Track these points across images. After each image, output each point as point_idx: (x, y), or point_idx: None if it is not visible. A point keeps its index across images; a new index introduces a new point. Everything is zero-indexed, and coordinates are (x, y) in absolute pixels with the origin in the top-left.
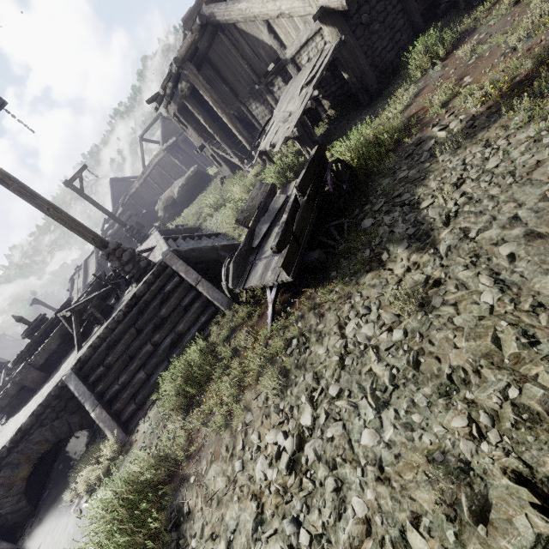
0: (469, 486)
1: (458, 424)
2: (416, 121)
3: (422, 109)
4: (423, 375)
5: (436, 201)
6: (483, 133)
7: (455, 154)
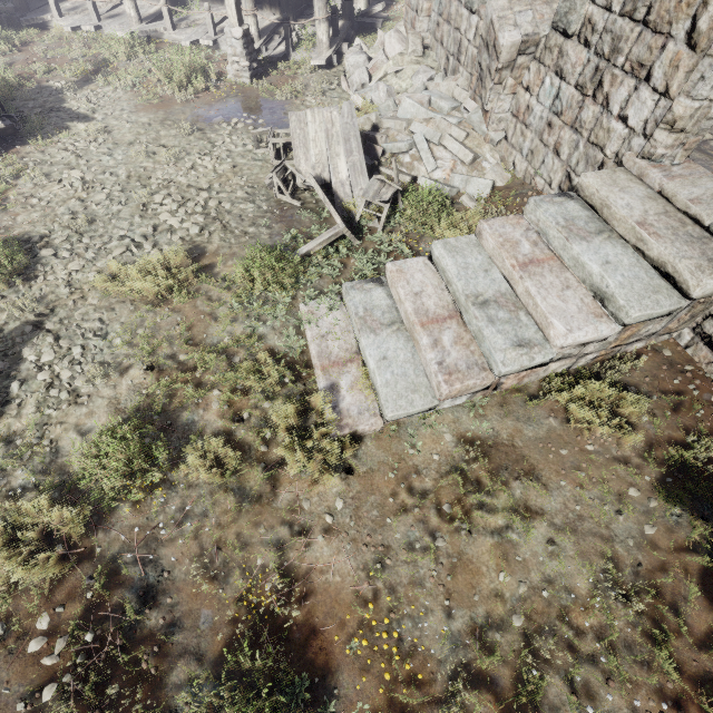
0: (150, 153)
1: (140, 147)
2: (28, 78)
3: (26, 73)
4: (121, 145)
5: (82, 106)
6: (87, 87)
7: (77, 93)
